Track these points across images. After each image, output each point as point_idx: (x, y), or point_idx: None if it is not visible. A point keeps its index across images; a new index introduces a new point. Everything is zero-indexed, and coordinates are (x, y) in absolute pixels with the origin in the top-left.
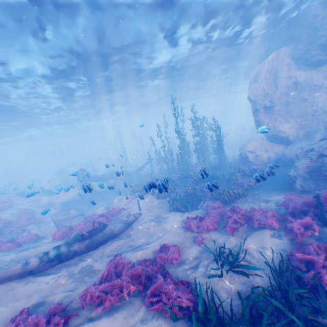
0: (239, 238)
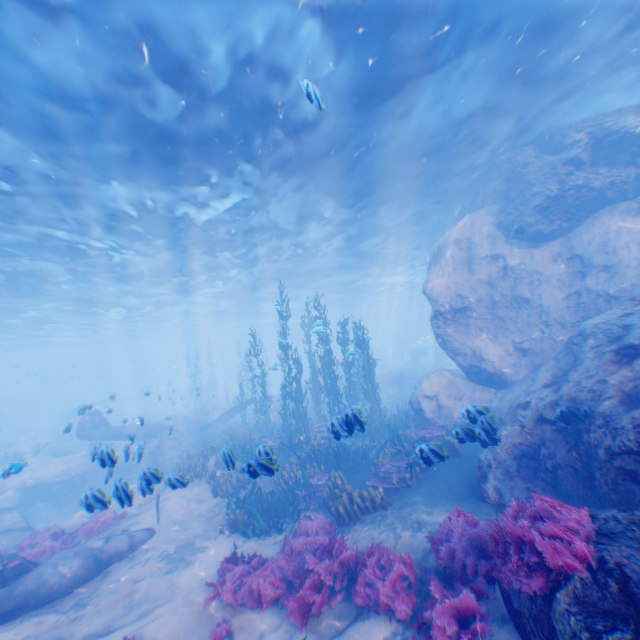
0: (314, 639)
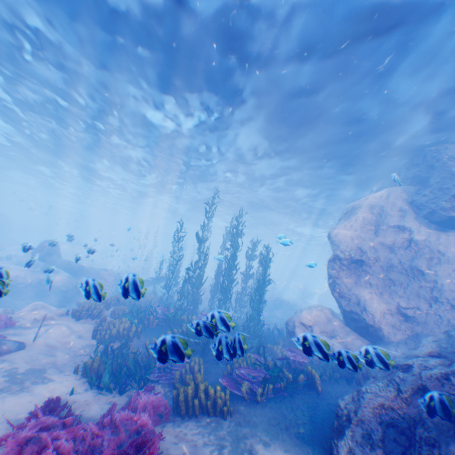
0: None
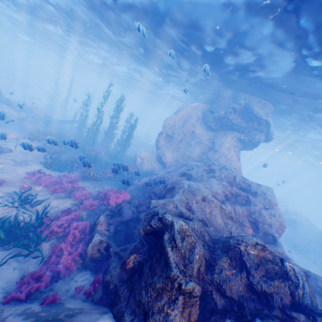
0: (54, 197)
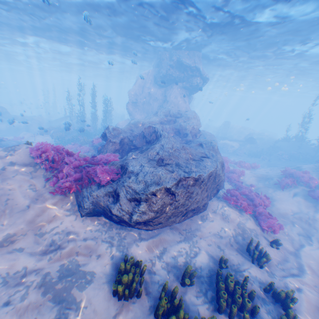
0: None
